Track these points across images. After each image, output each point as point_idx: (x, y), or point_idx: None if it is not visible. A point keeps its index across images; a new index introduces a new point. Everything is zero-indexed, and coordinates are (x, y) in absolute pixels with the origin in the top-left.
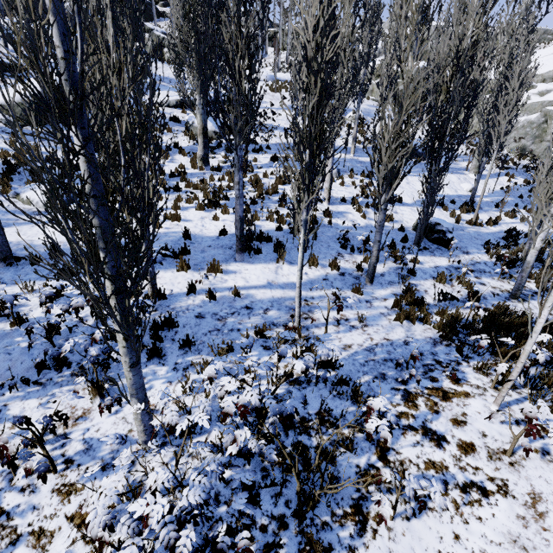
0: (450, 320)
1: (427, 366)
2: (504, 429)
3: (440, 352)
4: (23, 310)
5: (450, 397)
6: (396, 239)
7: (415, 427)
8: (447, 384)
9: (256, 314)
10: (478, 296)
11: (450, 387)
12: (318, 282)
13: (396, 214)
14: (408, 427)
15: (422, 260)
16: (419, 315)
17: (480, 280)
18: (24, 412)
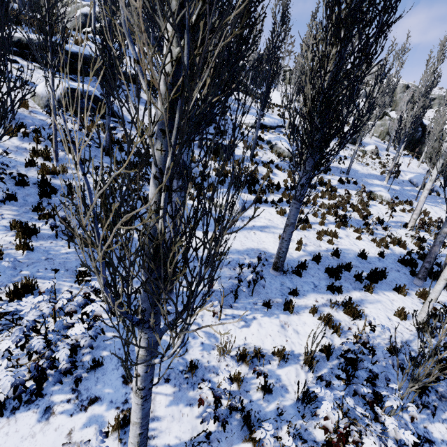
0: None
1: None
2: None
3: None
4: (343, 326)
5: None
6: None
7: None
8: None
9: None
10: None
11: None
12: None
13: None
14: None
15: None
16: None
17: None
18: (444, 436)
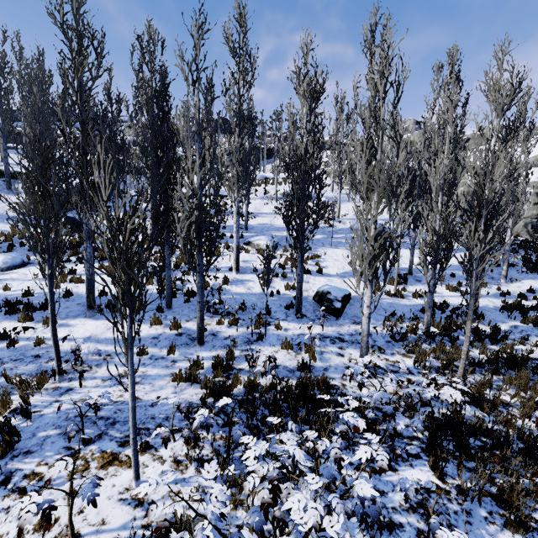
0: (222, 384)
1: (139, 430)
2: (110, 507)
3: (176, 418)
4: None
5: (111, 465)
6: (282, 306)
7: (27, 490)
8: (129, 451)
9: (37, 362)
10: (305, 365)
11: (129, 454)
12: (144, 339)
13: (305, 284)
14: (20, 489)
15: (291, 327)
16: (213, 379)
17: (342, 350)
18: None
